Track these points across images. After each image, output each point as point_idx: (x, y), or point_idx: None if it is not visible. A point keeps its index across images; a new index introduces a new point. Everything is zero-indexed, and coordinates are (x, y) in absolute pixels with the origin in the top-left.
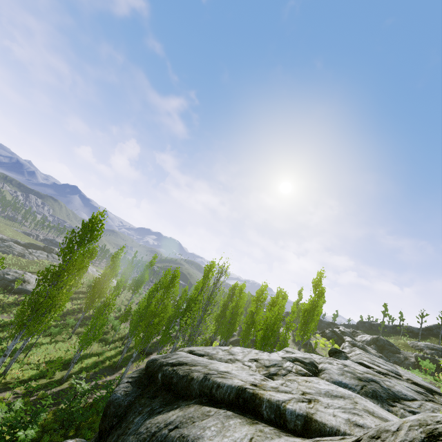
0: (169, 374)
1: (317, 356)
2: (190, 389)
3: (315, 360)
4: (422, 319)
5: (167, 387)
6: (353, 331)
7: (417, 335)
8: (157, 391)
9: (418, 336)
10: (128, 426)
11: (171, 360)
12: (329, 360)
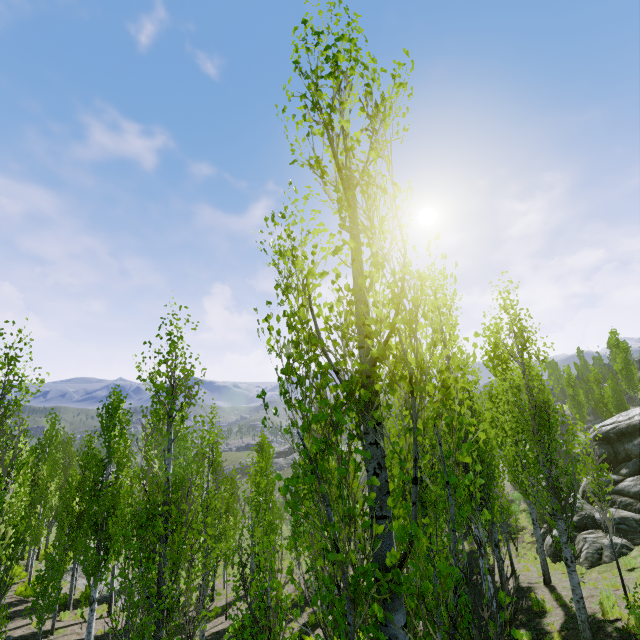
0: (617, 431)
1: None
2: (637, 427)
3: None
4: None
5: (621, 435)
6: None
7: None
8: (618, 439)
9: None
10: (625, 449)
11: (606, 429)
12: None
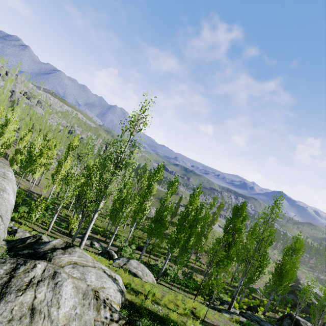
0: None
1: None
2: None
3: None
4: None
5: None
6: None
7: None
8: None
9: None
10: None
11: None
12: None
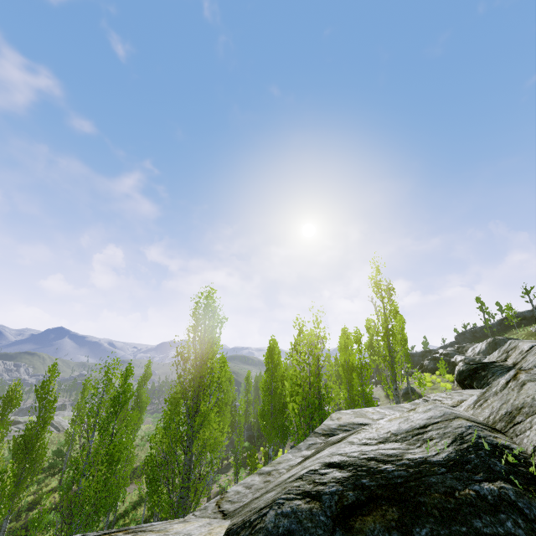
0: None
1: (453, 394)
2: None
3: (473, 417)
4: (529, 296)
5: None
6: (458, 348)
7: (533, 320)
8: None
9: (534, 320)
10: None
11: None
12: (535, 382)
